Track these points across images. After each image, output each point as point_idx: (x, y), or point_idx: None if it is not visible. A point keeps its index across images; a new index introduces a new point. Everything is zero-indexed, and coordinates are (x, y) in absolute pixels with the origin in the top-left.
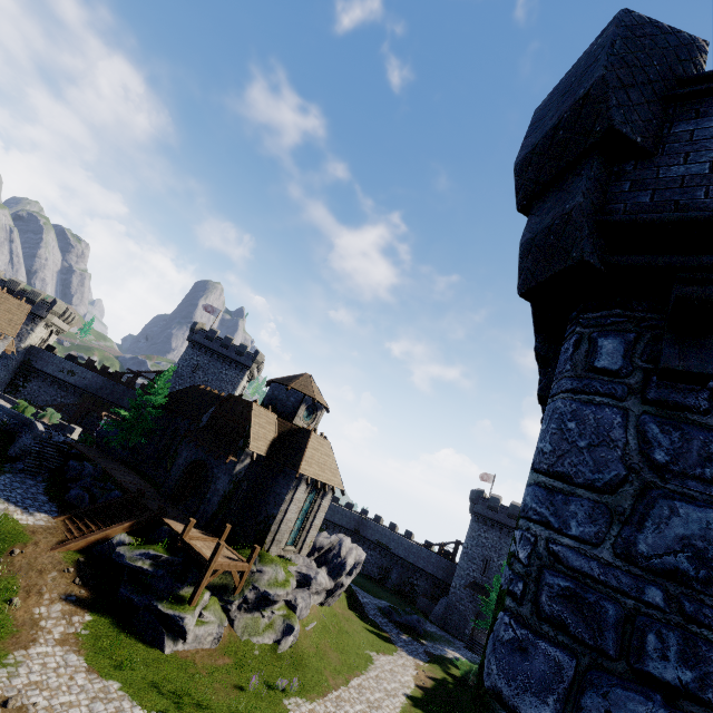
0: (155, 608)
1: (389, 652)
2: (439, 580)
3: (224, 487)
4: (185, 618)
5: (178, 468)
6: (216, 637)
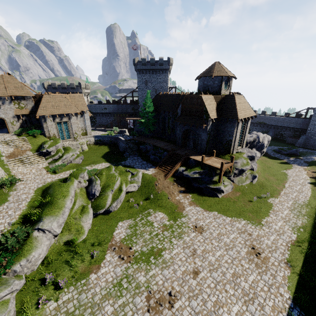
0: (209, 187)
1: (289, 168)
2: (297, 129)
3: (205, 137)
4: (221, 187)
5: (179, 135)
6: (231, 188)
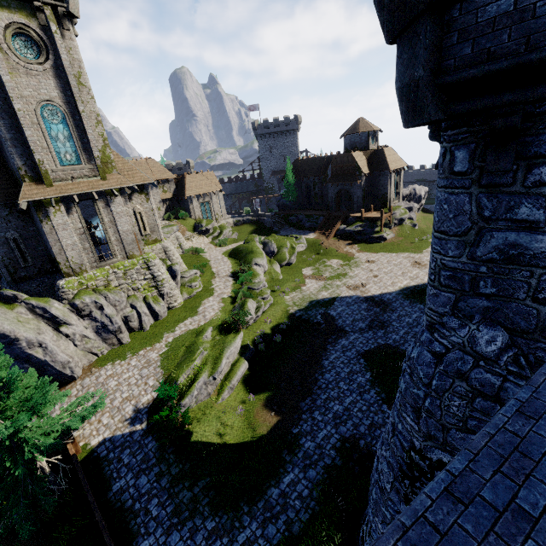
0: (372, 237)
1: None
2: None
3: (361, 194)
4: (383, 235)
5: (331, 198)
6: (394, 237)
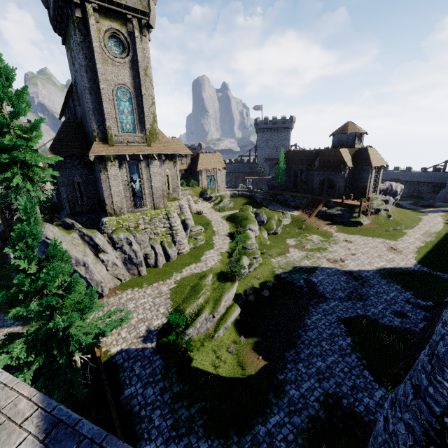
0: (350, 221)
1: (425, 215)
2: (436, 184)
3: (343, 183)
4: (360, 221)
5: (315, 184)
6: (369, 223)
